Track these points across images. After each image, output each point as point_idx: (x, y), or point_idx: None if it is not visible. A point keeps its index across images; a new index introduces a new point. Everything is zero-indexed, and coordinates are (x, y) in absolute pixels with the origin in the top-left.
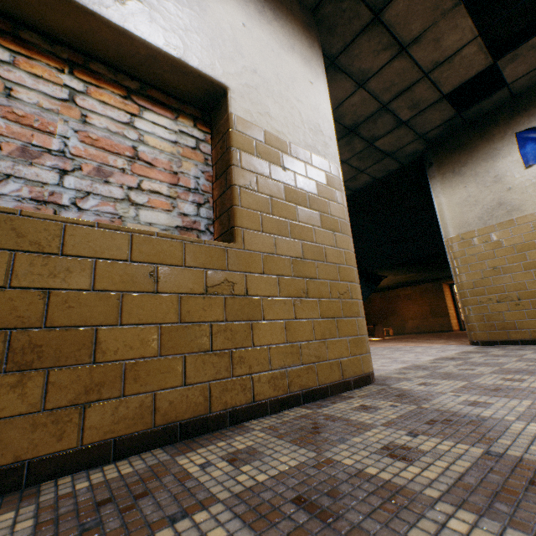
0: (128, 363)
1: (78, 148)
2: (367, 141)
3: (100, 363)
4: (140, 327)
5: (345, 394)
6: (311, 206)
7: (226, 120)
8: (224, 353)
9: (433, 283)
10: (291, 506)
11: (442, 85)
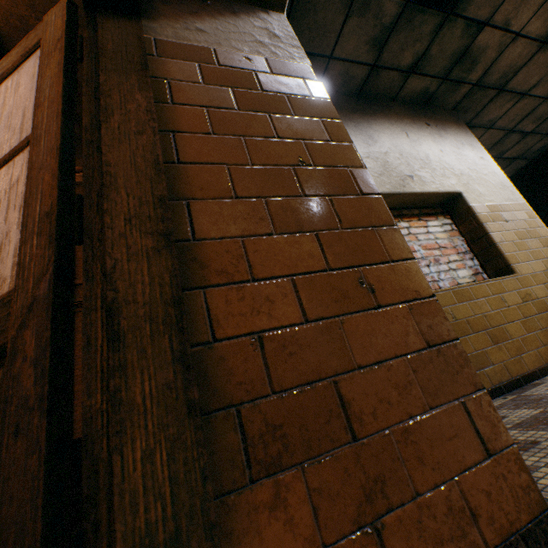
0: (520, 338)
1: (421, 253)
2: (495, 158)
3: (512, 339)
4: (513, 323)
5: None
6: (530, 237)
7: (468, 209)
8: (547, 329)
9: None
10: None
11: None
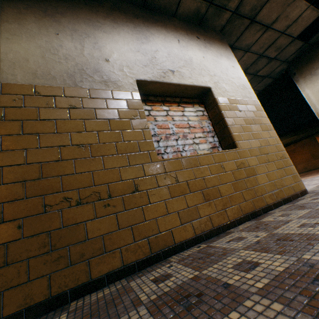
0: (228, 196)
1: (174, 130)
2: (252, 74)
3: (222, 197)
4: (226, 184)
5: (299, 199)
6: (255, 123)
7: (214, 100)
8: (251, 189)
9: (308, 138)
10: (318, 215)
11: (293, 33)
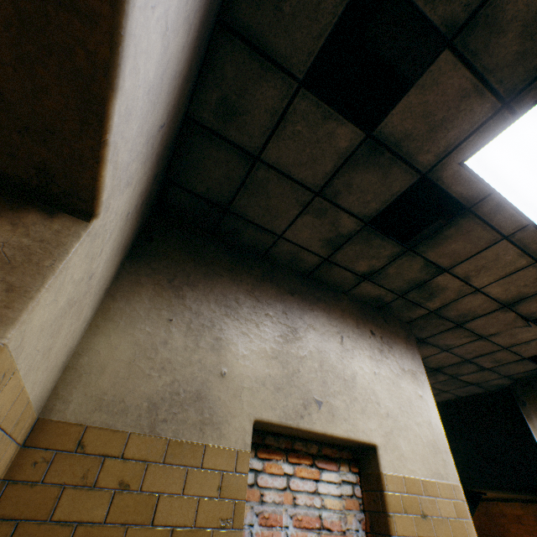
0: None
1: (290, 530)
2: (450, 375)
3: None
4: None
5: None
6: None
7: (378, 477)
8: None
9: None
10: None
11: (522, 352)
